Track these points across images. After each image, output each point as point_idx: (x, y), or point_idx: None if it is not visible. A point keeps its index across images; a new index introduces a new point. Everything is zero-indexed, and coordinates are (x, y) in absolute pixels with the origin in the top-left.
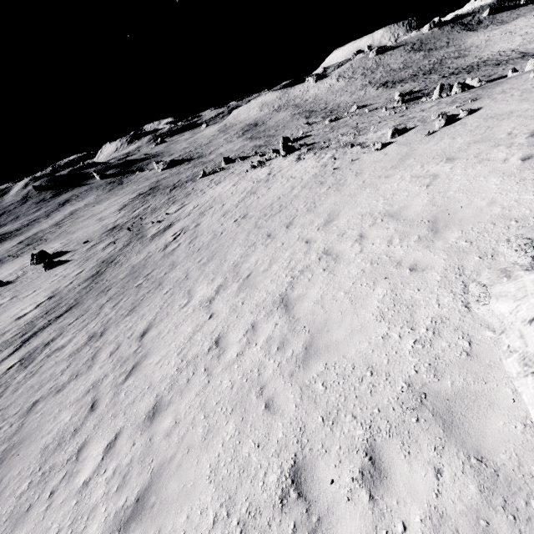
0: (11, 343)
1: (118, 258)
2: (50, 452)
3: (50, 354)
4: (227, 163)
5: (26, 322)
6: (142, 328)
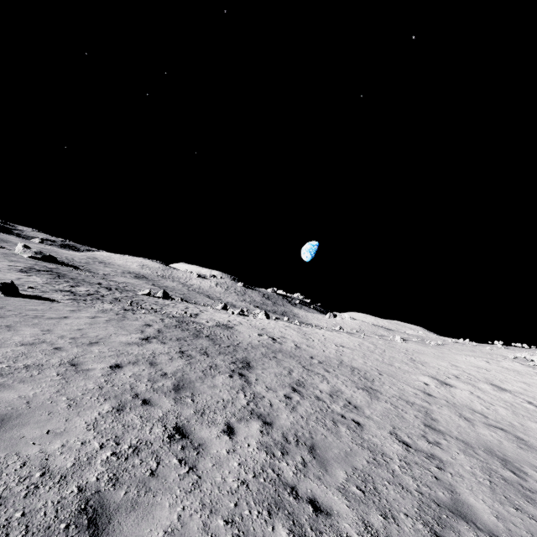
0: (206, 371)
1: (202, 330)
2: (531, 449)
3: (333, 393)
4: (164, 296)
5: (174, 353)
6: (416, 391)
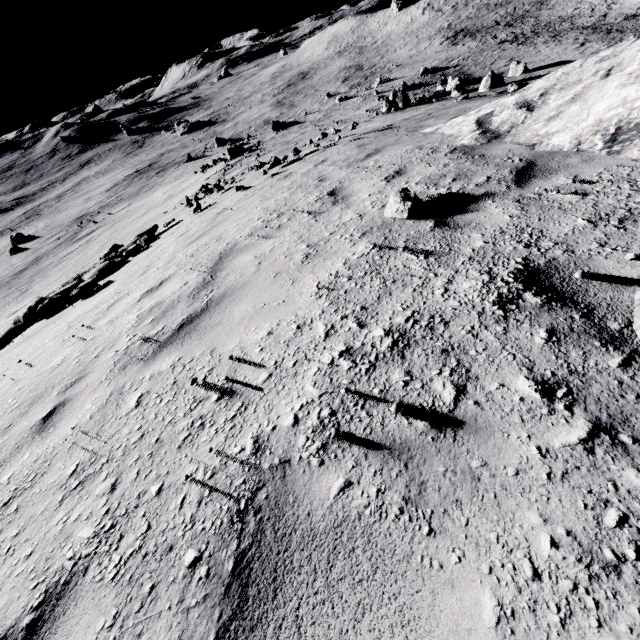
0: None
1: (44, 257)
2: None
3: None
4: (220, 146)
5: None
6: None
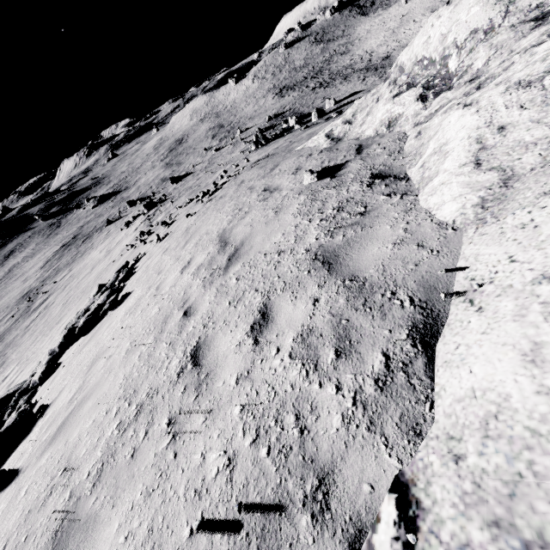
0: None
1: (5, 334)
2: None
3: None
4: (131, 206)
5: None
6: None
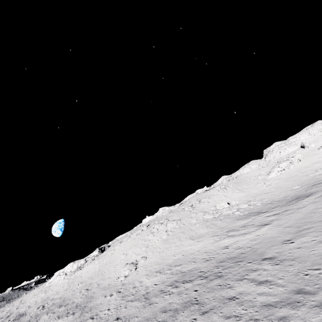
0: None
1: None
2: None
3: None
4: None
5: None
6: None
